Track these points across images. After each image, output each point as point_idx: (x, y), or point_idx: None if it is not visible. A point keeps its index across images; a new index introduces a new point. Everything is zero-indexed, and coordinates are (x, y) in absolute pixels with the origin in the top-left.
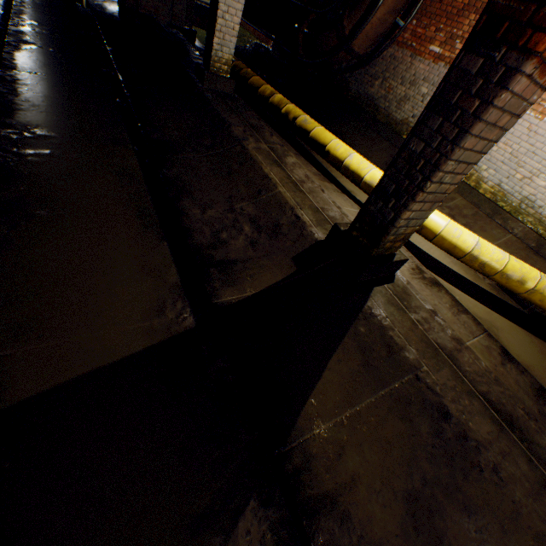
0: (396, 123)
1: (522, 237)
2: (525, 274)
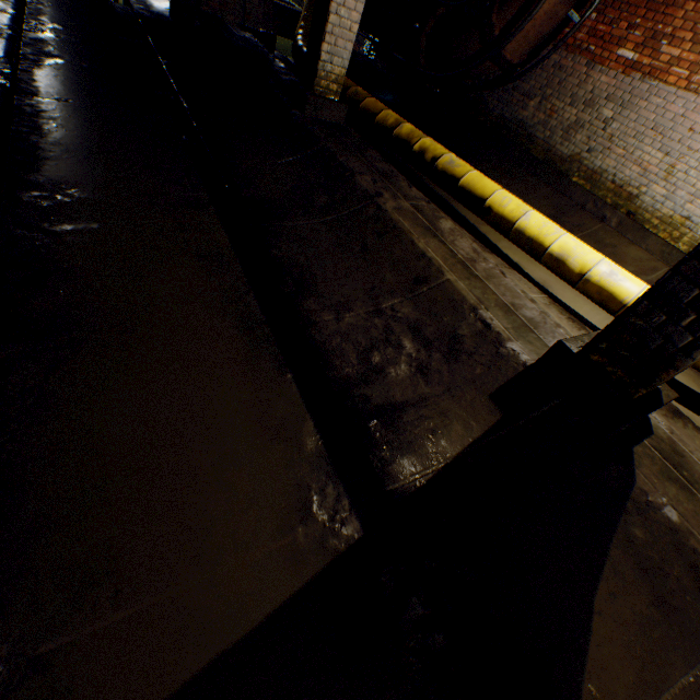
0: (561, 159)
1: None
2: None
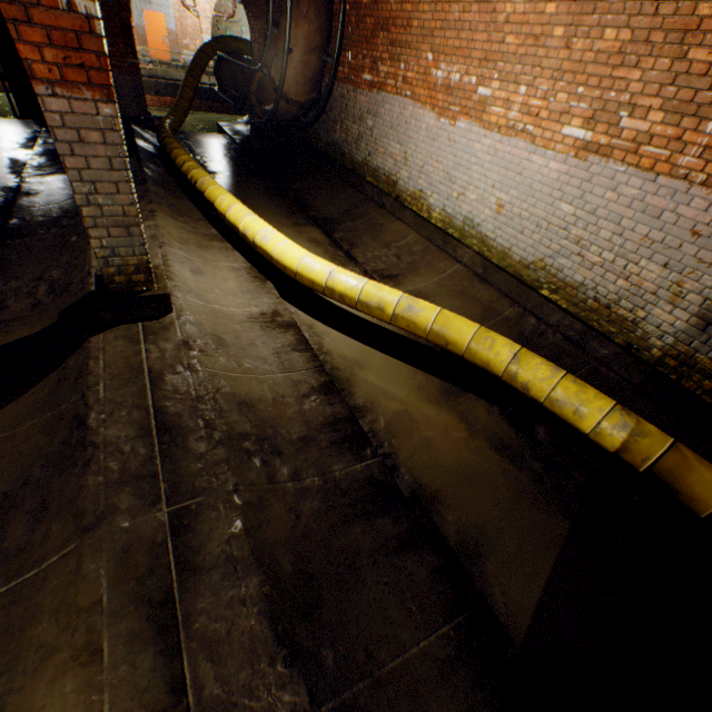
0: (359, 166)
1: (471, 265)
2: (383, 298)
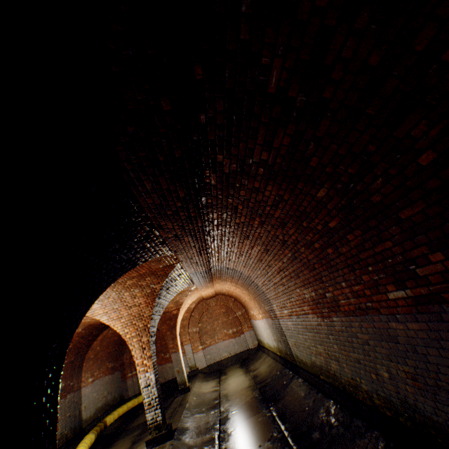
0: None
1: None
2: None
